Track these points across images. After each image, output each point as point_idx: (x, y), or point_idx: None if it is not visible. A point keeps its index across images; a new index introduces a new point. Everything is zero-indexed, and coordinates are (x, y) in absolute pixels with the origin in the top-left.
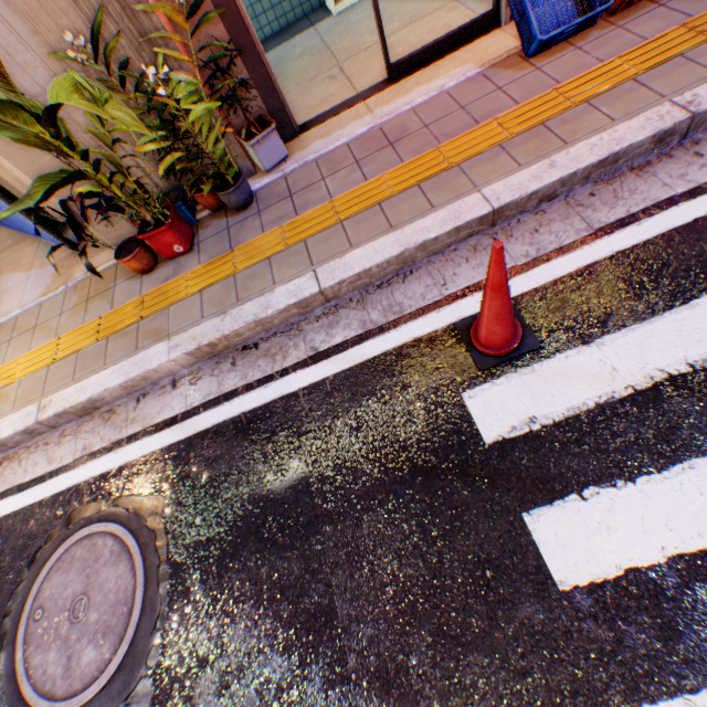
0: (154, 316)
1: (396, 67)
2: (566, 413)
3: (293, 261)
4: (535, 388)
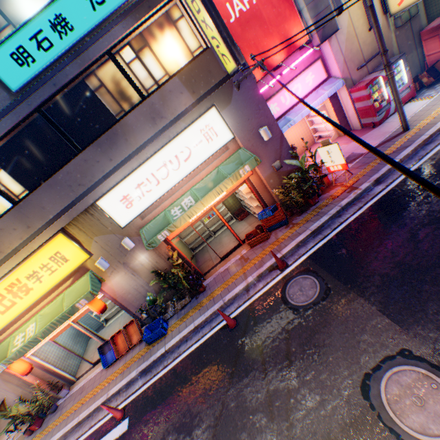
0: None
1: (94, 363)
2: None
3: (51, 434)
4: None
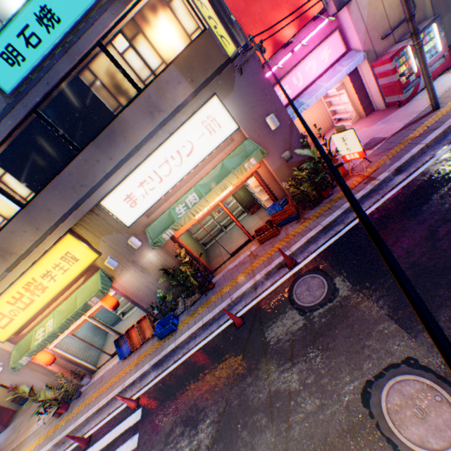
0: (54, 432)
1: (112, 354)
2: None
3: (75, 417)
4: None
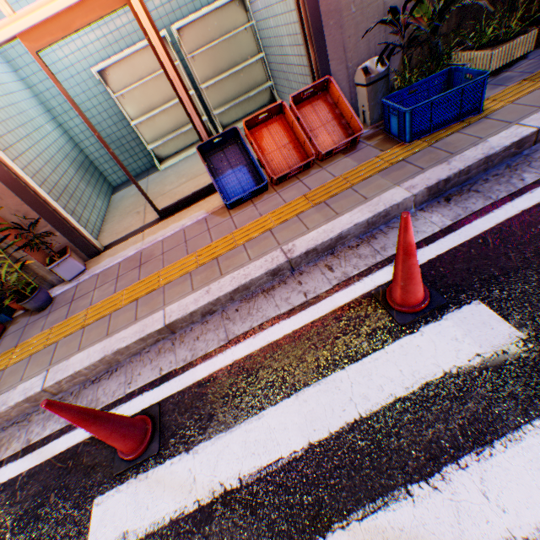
0: None
1: (163, 211)
2: (149, 528)
3: (43, 359)
4: (141, 496)
